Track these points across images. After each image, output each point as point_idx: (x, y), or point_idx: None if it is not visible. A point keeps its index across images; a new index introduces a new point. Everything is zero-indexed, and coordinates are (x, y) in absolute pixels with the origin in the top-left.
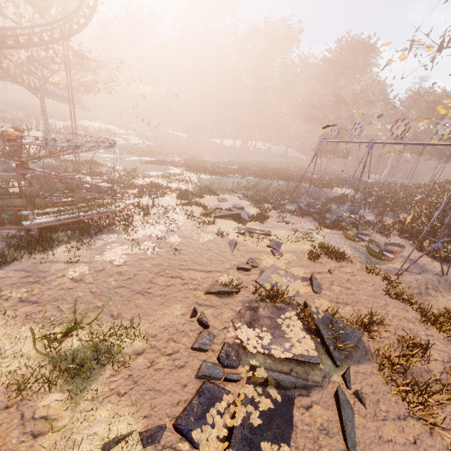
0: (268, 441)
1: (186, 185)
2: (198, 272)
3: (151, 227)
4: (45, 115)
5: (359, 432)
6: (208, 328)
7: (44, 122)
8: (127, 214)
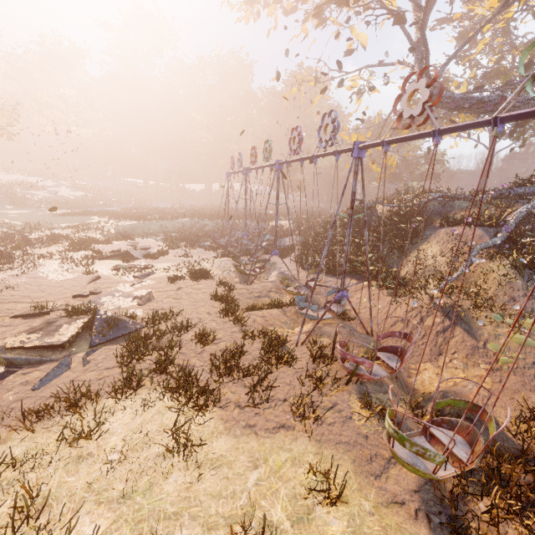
0: None
1: (95, 233)
2: (23, 304)
3: (1, 273)
4: None
5: (57, 380)
6: None
7: None
8: None
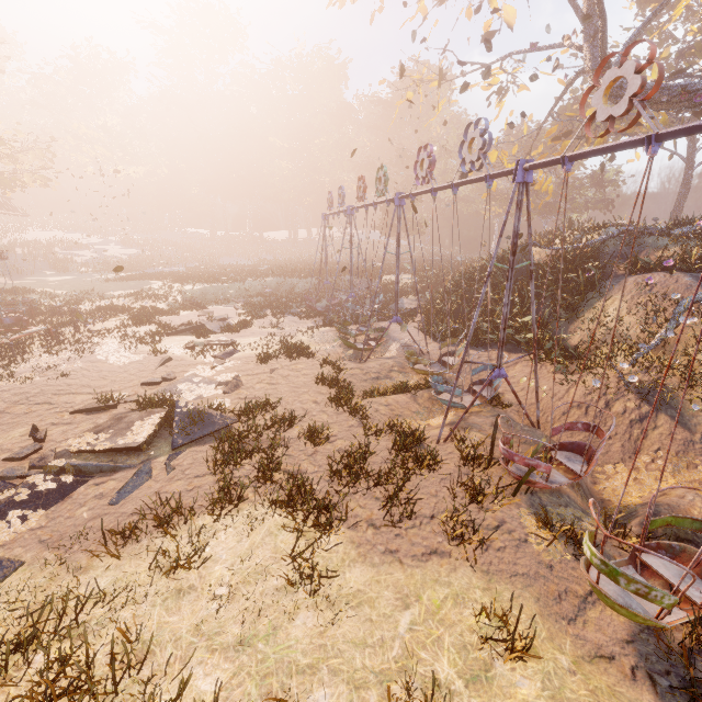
0: (23, 510)
1: (158, 302)
2: (82, 395)
3: (51, 357)
4: None
5: (138, 492)
6: (44, 442)
7: None
8: (10, 344)
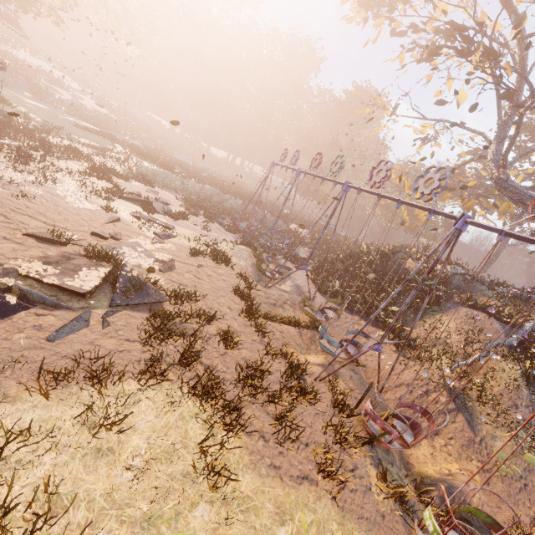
0: None
1: (116, 164)
2: (37, 221)
3: (15, 173)
4: None
5: (74, 336)
6: None
7: None
8: None
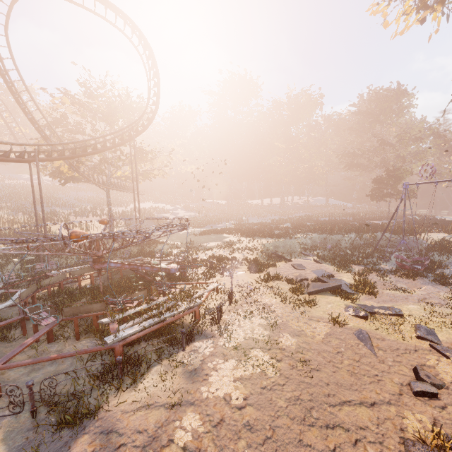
0: None
1: (251, 254)
2: (358, 407)
3: (246, 321)
4: (109, 205)
5: None
6: None
7: (108, 211)
8: (217, 307)
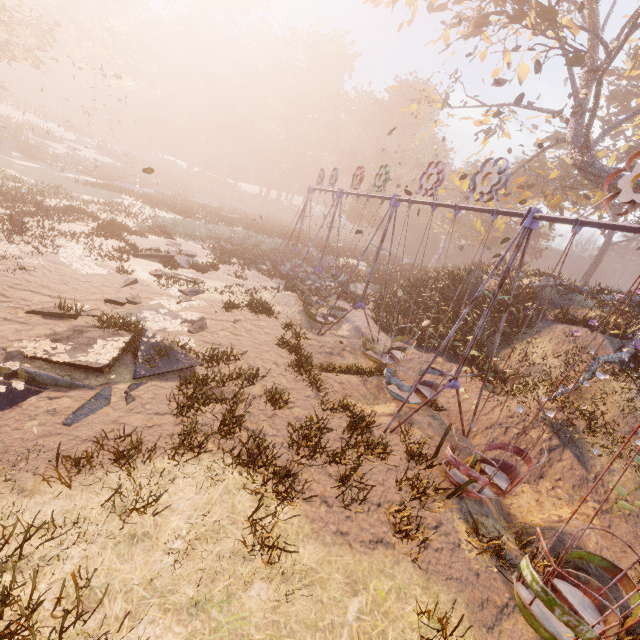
0: None
1: (128, 219)
2: (40, 295)
3: (10, 245)
4: None
5: (94, 416)
6: None
7: None
8: None
